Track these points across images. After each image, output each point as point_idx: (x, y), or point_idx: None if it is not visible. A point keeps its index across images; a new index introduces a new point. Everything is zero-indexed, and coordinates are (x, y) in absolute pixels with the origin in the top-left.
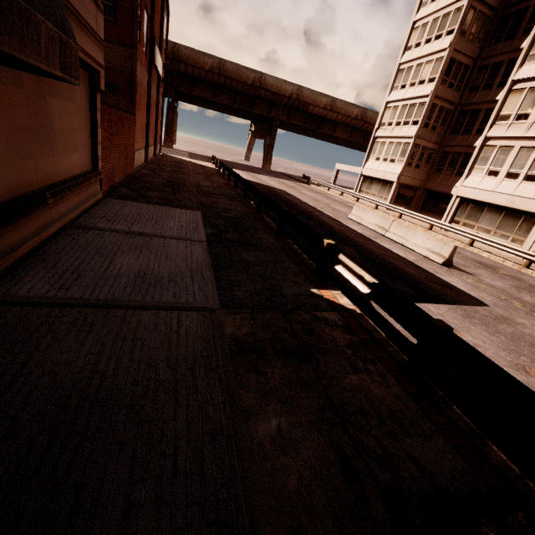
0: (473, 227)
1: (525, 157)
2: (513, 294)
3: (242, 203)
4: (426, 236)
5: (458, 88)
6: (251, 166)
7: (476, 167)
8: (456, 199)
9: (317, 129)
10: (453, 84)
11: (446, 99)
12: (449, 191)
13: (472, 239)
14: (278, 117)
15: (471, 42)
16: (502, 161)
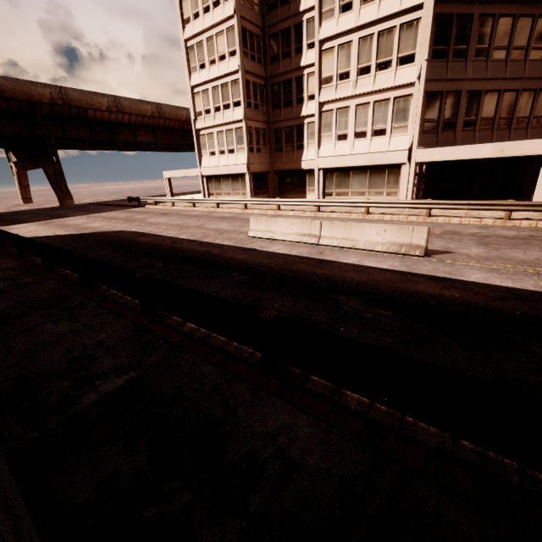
0: (347, 194)
1: (364, 114)
2: (512, 258)
3: (96, 308)
4: (382, 228)
5: (259, 60)
6: (42, 209)
7: (323, 135)
8: (319, 172)
9: (112, 139)
10: (254, 56)
11: (255, 74)
12: (299, 166)
13: (368, 207)
14: (49, 133)
15: (252, 8)
16: (346, 123)
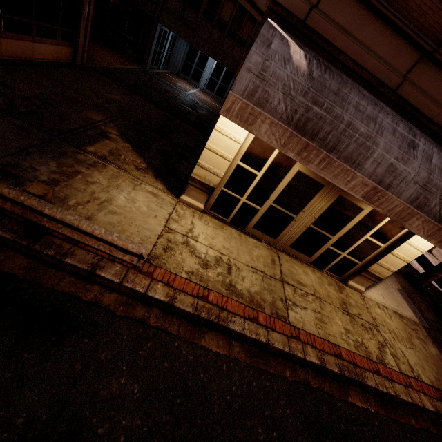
0: None
1: None
2: None
3: None
4: None
5: None
6: None
7: None
8: None
9: None
10: None
11: None
12: None
13: None
14: None
15: None
16: None
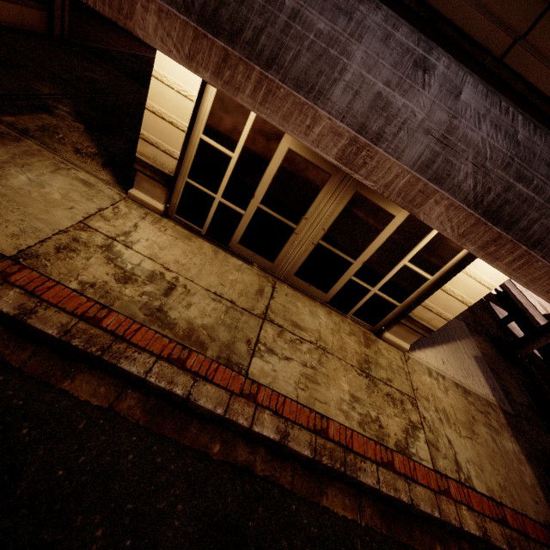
0: None
1: None
2: None
3: None
4: None
5: None
6: None
7: None
8: None
9: None
10: None
11: None
12: None
13: None
14: None
15: None
16: None
